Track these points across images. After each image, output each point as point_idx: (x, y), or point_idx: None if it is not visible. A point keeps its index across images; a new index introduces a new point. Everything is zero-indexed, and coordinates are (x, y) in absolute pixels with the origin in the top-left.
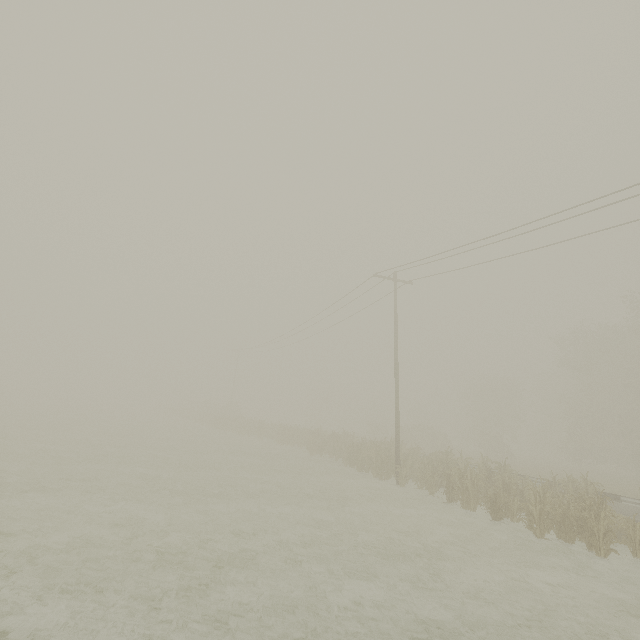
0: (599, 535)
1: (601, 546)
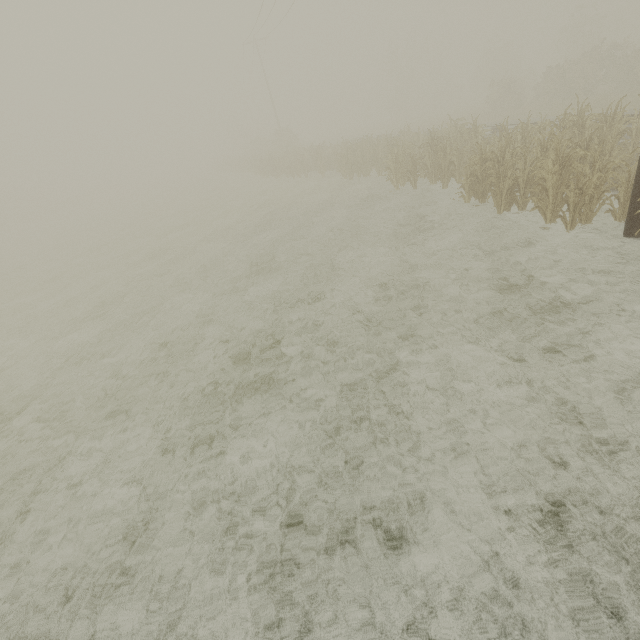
0: None
1: None
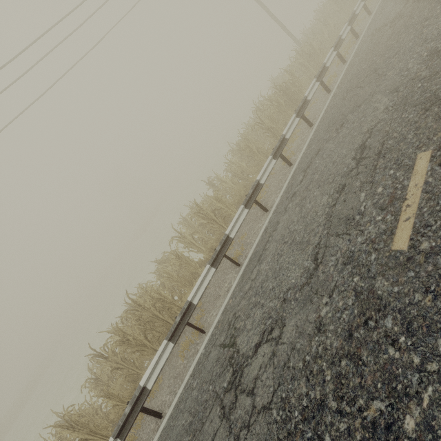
0: None
1: None
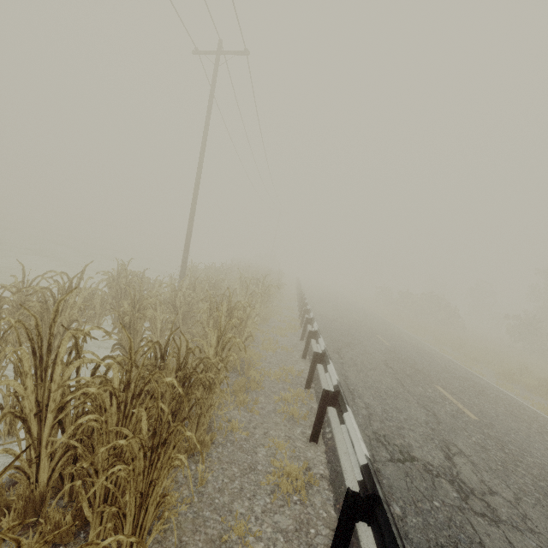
0: None
1: None
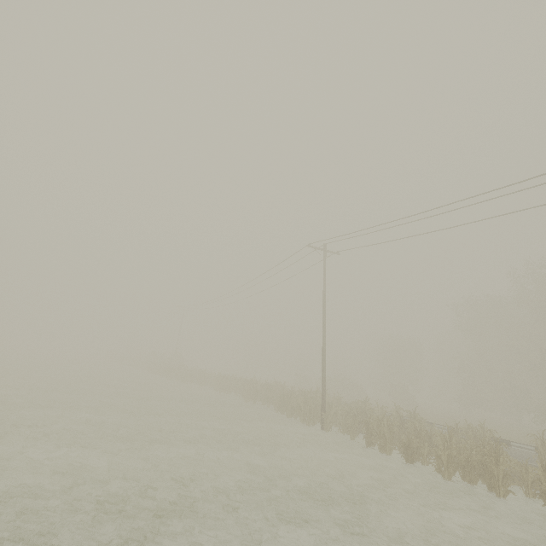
0: (498, 478)
1: (500, 488)
